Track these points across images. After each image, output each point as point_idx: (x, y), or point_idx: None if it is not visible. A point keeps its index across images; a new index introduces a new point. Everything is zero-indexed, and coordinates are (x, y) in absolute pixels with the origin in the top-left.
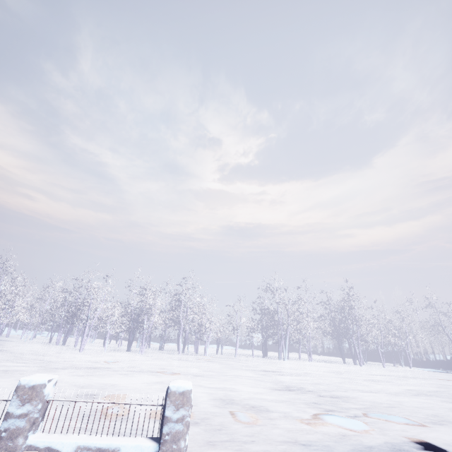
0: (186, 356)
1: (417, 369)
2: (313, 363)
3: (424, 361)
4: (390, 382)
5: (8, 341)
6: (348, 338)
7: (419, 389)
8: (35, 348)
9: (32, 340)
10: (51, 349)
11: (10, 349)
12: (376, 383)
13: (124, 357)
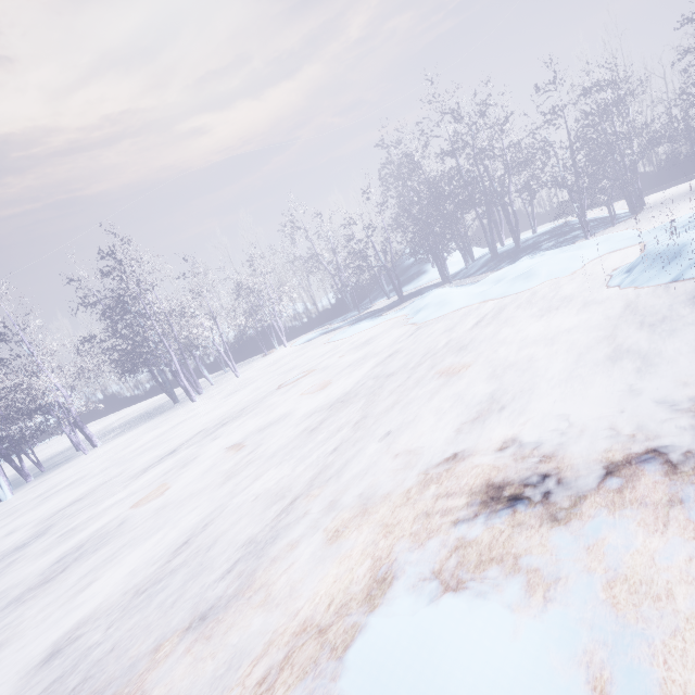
0: None
1: (292, 345)
2: (89, 457)
3: (317, 312)
4: (118, 531)
5: None
6: (147, 367)
7: (141, 564)
8: None
9: None
10: None
11: None
12: (35, 603)
13: None
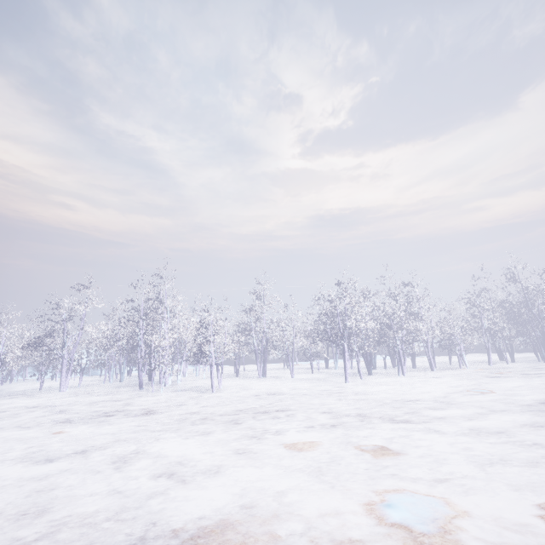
0: (450, 371)
1: None
2: None
3: None
4: None
5: (187, 381)
6: None
7: None
8: (272, 385)
9: (192, 375)
10: (298, 384)
11: (262, 390)
12: None
13: (429, 383)
